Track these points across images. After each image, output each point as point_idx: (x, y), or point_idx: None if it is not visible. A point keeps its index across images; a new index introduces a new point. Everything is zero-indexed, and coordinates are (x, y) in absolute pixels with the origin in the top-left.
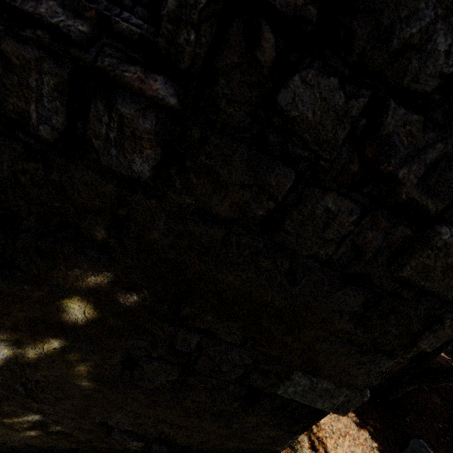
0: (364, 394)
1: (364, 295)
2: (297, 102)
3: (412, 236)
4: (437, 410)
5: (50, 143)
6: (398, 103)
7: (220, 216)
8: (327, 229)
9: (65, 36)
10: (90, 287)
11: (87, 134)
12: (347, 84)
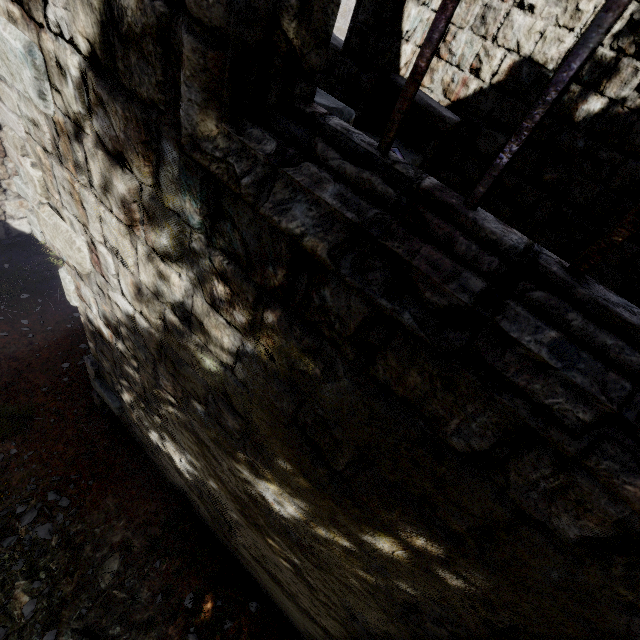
0: None
1: None
2: None
3: None
4: None
5: (454, 448)
6: None
7: None
8: None
9: (556, 422)
10: (415, 545)
11: (507, 467)
12: None
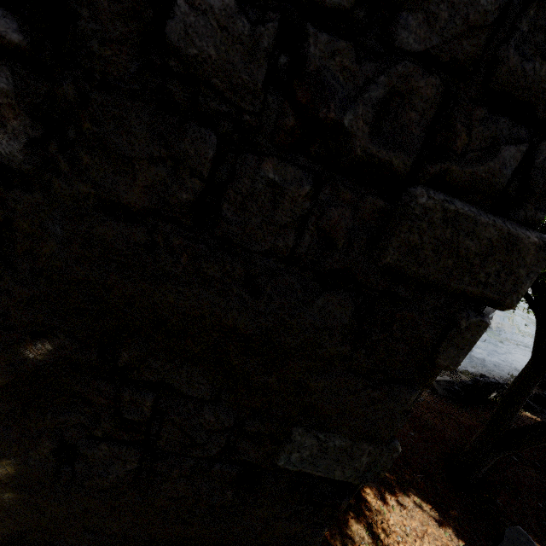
0: (392, 448)
1: (352, 300)
2: (192, 36)
3: (386, 208)
4: (534, 485)
5: None
6: (317, 26)
7: (134, 208)
8: (278, 211)
9: None
10: None
11: None
12: (247, 6)
